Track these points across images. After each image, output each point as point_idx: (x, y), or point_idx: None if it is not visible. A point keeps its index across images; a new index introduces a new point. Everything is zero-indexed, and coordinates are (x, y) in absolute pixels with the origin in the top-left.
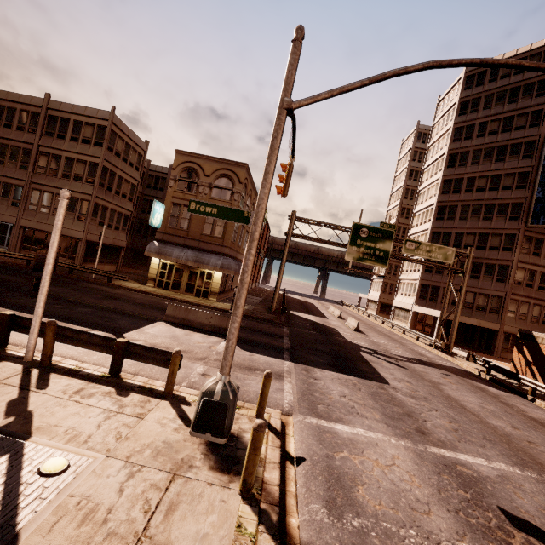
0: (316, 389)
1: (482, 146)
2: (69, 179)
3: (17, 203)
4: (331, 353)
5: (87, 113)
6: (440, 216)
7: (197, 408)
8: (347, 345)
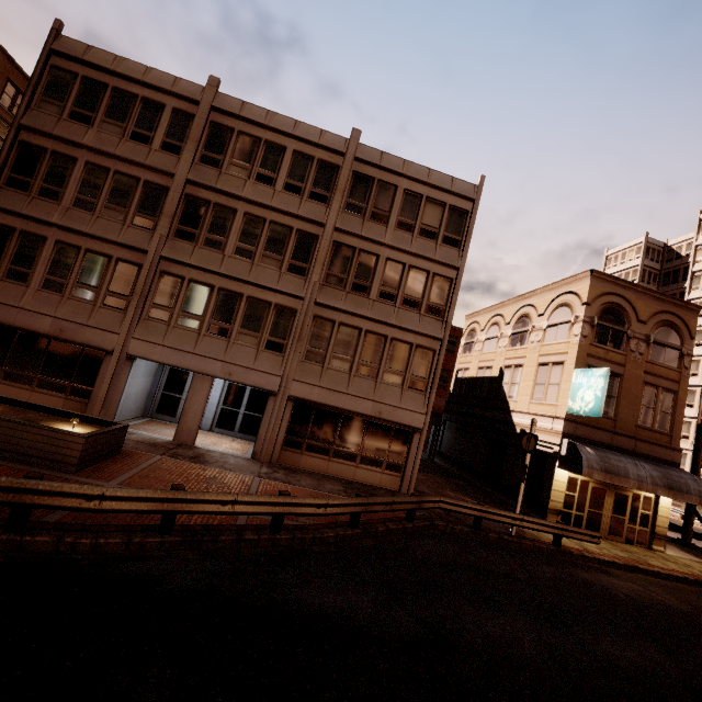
0: None
1: None
2: (393, 303)
3: (279, 344)
4: None
5: (433, 181)
6: None
7: None
8: None
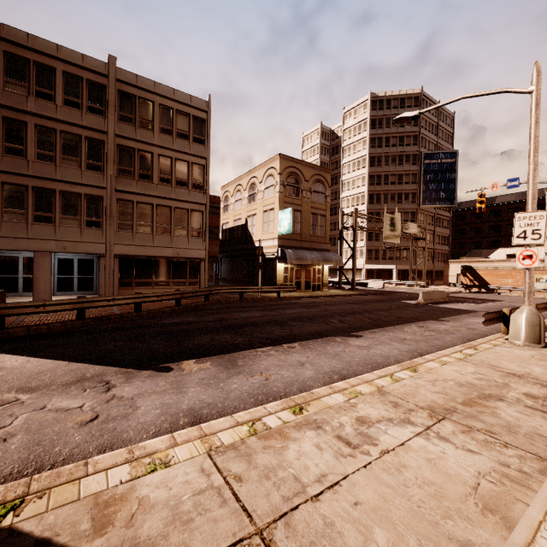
0: None
1: (389, 154)
2: (170, 184)
3: (96, 222)
4: (458, 298)
5: (178, 98)
6: (371, 201)
7: None
8: None
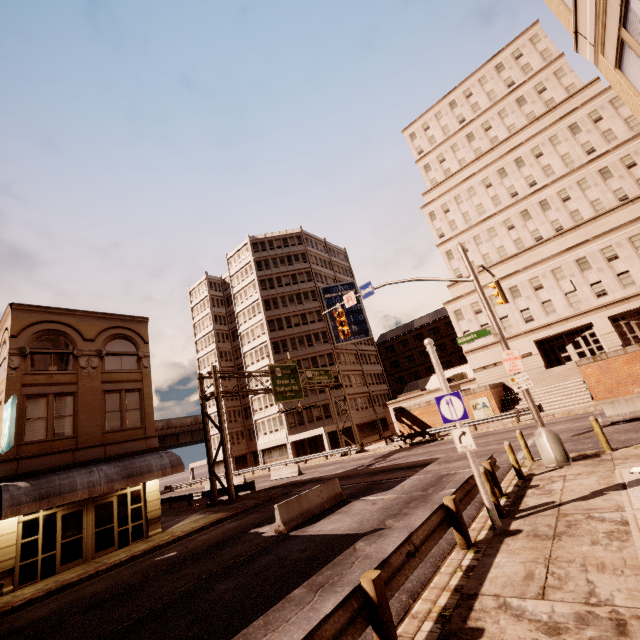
0: (466, 465)
1: (285, 294)
2: None
3: None
4: (379, 472)
5: None
6: (277, 350)
7: (562, 448)
8: (350, 472)
